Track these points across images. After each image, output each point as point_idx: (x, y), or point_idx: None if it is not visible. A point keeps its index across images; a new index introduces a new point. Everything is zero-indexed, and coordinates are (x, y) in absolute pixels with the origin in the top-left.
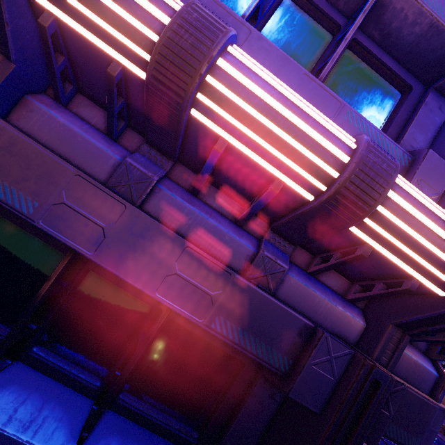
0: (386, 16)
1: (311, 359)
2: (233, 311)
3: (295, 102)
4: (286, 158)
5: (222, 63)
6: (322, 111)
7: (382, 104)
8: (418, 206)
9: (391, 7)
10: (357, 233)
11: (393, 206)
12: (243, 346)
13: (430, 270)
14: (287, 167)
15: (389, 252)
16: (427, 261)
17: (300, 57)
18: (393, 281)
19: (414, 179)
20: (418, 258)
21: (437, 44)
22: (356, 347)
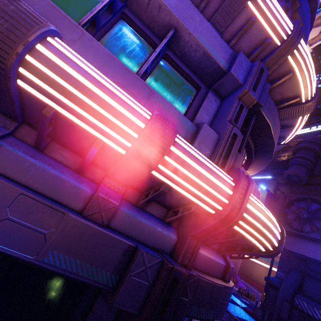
0: (181, 43)
1: (130, 272)
2: (66, 245)
3: (105, 84)
4: (99, 123)
5: (40, 48)
6: (139, 94)
7: (186, 95)
8: (192, 157)
9: (183, 39)
10: (157, 176)
11: (176, 157)
12: (75, 272)
13: (203, 197)
14: (102, 129)
15: (179, 188)
16: (200, 191)
17: (132, 59)
18: (188, 207)
19: (196, 141)
20: (194, 190)
21: (209, 64)
22: (171, 256)
